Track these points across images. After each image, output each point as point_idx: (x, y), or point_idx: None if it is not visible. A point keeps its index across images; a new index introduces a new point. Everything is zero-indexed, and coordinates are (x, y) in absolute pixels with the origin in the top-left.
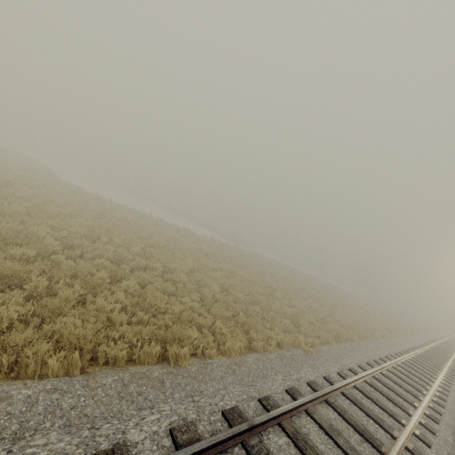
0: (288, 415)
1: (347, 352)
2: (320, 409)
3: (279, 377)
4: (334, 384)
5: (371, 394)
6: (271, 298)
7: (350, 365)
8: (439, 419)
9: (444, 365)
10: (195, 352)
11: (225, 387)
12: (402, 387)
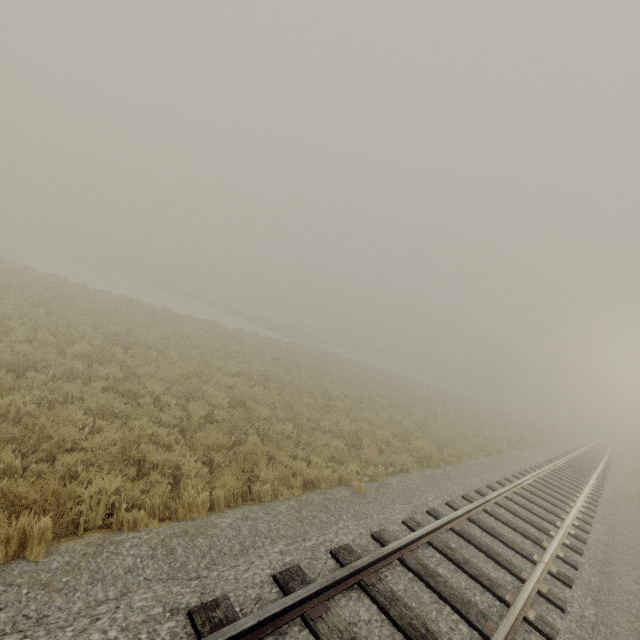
0: (250, 639)
1: (434, 482)
2: (341, 606)
3: (277, 547)
4: (383, 548)
5: (457, 552)
6: (328, 410)
7: (431, 505)
8: (572, 579)
9: (586, 484)
10: (110, 520)
11: (123, 593)
12: (515, 529)
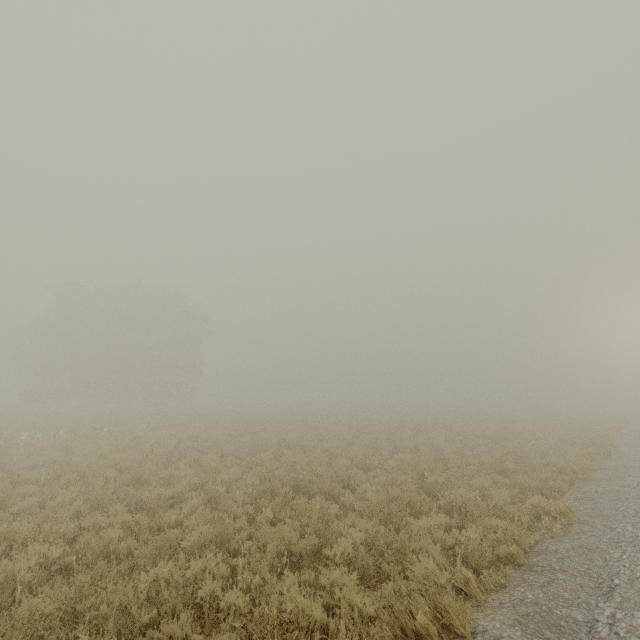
0: None
1: None
2: None
3: None
4: None
5: None
6: None
7: None
8: None
9: None
10: None
11: None
12: None
